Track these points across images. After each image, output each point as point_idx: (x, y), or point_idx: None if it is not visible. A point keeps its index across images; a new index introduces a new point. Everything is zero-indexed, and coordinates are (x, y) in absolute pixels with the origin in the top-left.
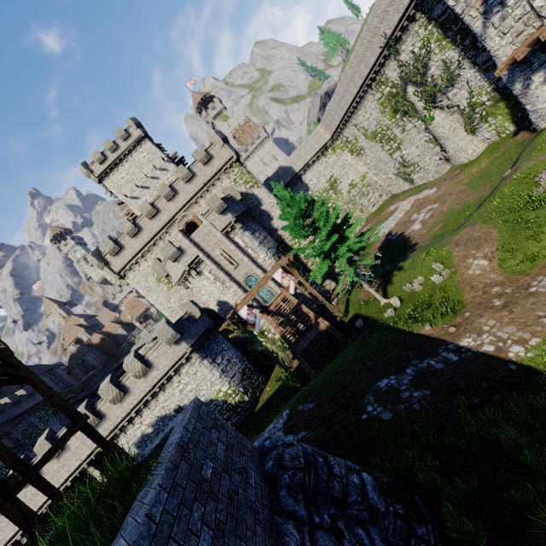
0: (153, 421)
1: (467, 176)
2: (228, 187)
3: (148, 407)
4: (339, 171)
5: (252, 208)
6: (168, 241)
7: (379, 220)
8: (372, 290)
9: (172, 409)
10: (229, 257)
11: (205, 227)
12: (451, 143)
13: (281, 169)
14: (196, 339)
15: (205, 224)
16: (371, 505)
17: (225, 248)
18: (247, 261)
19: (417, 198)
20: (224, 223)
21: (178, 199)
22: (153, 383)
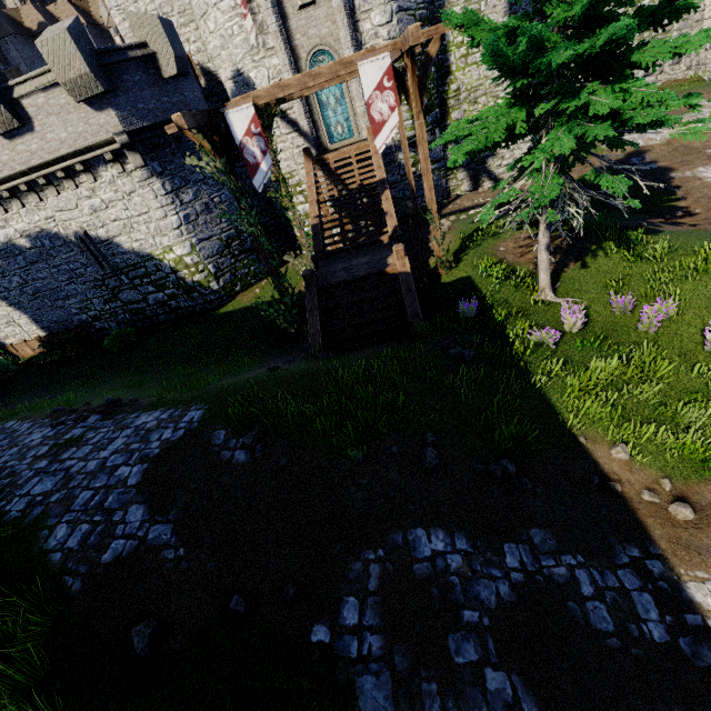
0: (31, 230)
1: None
2: None
3: (20, 201)
4: None
5: None
6: None
7: None
8: (546, 258)
9: (72, 232)
10: None
11: None
12: None
13: None
14: (148, 123)
15: None
16: None
17: None
18: (338, 6)
19: None
20: None
21: None
22: (30, 161)
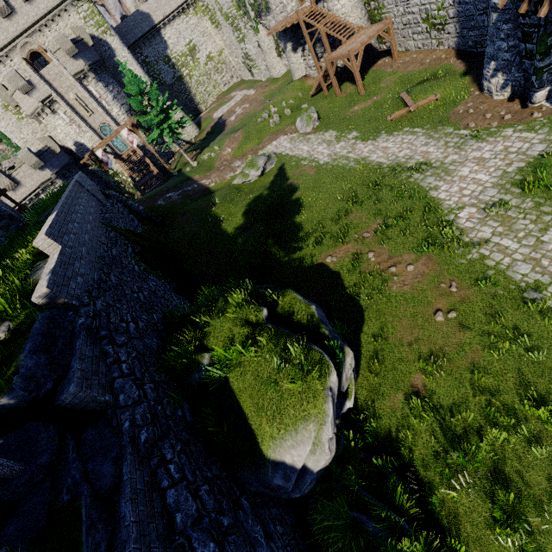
0: None
1: (269, 90)
2: (78, 27)
3: None
4: (199, 38)
5: (106, 57)
6: (16, 72)
7: (222, 102)
8: (186, 155)
9: None
10: (83, 103)
11: (55, 66)
12: (268, 58)
13: (139, 13)
14: (59, 169)
15: (55, 63)
16: (140, 210)
17: (79, 94)
18: (102, 112)
19: (246, 93)
20: (77, 69)
21: (17, 19)
22: (23, 197)
